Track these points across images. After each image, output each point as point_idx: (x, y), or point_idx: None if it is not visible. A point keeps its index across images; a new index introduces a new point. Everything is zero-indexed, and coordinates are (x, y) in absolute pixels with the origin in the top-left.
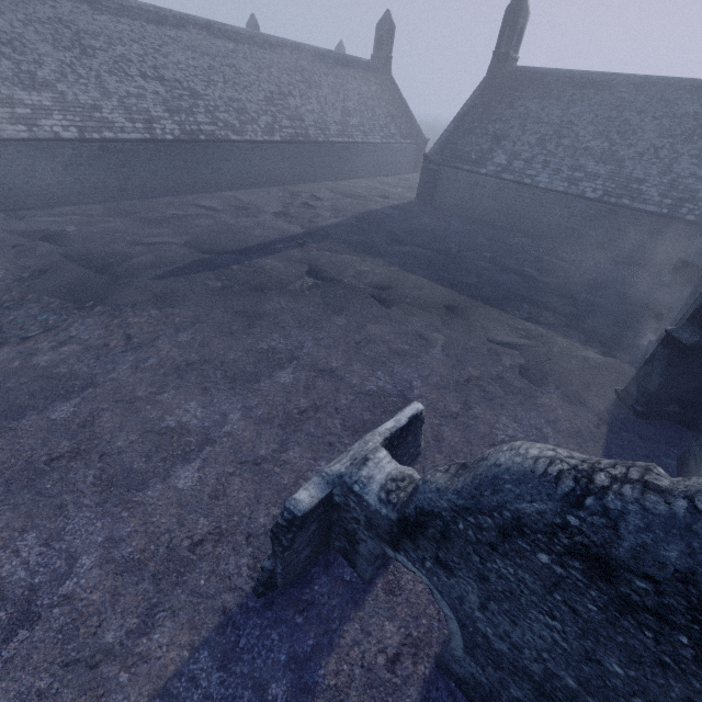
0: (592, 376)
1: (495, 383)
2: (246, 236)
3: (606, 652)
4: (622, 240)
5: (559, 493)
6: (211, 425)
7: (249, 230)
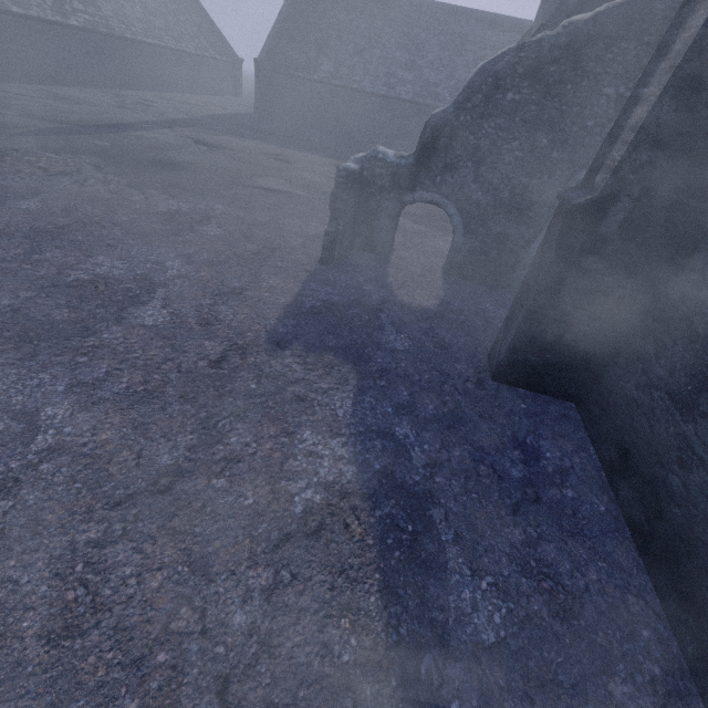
0: None
1: None
2: (96, 117)
3: (539, 135)
4: None
5: (514, 49)
6: (202, 210)
7: (95, 114)
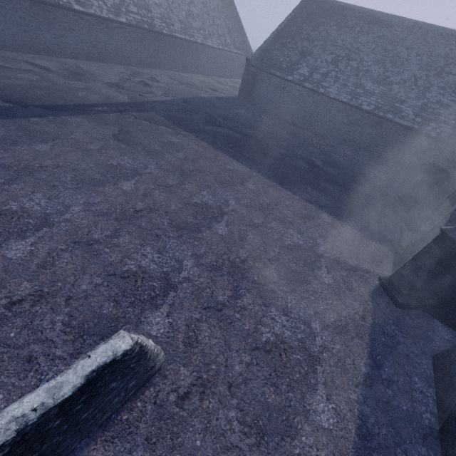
0: (359, 260)
1: (271, 265)
2: (66, 95)
3: None
4: (382, 146)
5: None
6: None
7: (73, 91)
